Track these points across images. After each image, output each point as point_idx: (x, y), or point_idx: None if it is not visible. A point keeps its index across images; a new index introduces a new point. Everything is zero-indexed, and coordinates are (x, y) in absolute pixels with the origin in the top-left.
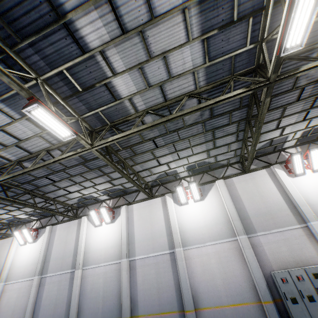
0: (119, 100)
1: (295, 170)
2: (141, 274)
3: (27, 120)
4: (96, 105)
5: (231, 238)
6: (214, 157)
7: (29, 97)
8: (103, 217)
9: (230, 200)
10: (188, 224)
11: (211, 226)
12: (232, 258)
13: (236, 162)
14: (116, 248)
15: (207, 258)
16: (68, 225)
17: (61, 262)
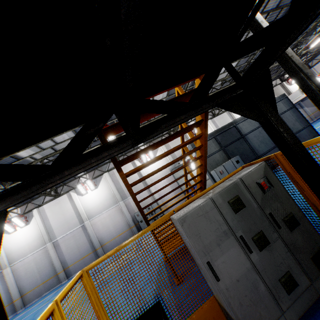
0: (23, 159)
1: (143, 160)
2: (64, 246)
3: None
4: None
5: (116, 204)
6: None
7: None
8: (16, 224)
9: (113, 184)
10: (90, 206)
11: (104, 202)
12: (117, 214)
13: None
14: (38, 240)
15: (104, 220)
16: None
17: None
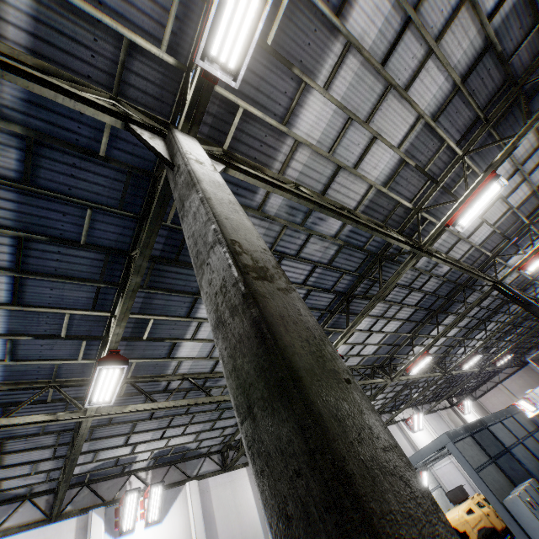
0: (172, 359)
1: None
2: None
3: (4, 339)
4: (139, 354)
5: None
6: (201, 441)
7: (113, 349)
8: None
9: (202, 520)
10: None
11: None
12: None
13: (217, 452)
14: None
15: None
16: None
17: None
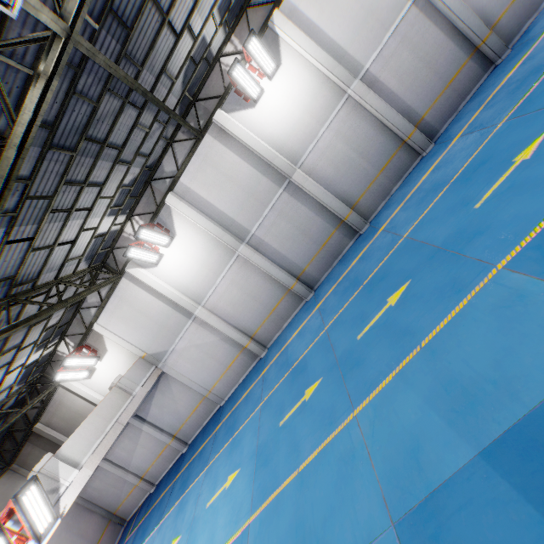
0: None
1: None
2: (391, 77)
3: None
4: None
5: None
6: None
7: None
8: (260, 67)
9: None
10: None
11: None
12: None
13: None
14: (322, 91)
15: None
16: (200, 159)
17: (255, 200)
